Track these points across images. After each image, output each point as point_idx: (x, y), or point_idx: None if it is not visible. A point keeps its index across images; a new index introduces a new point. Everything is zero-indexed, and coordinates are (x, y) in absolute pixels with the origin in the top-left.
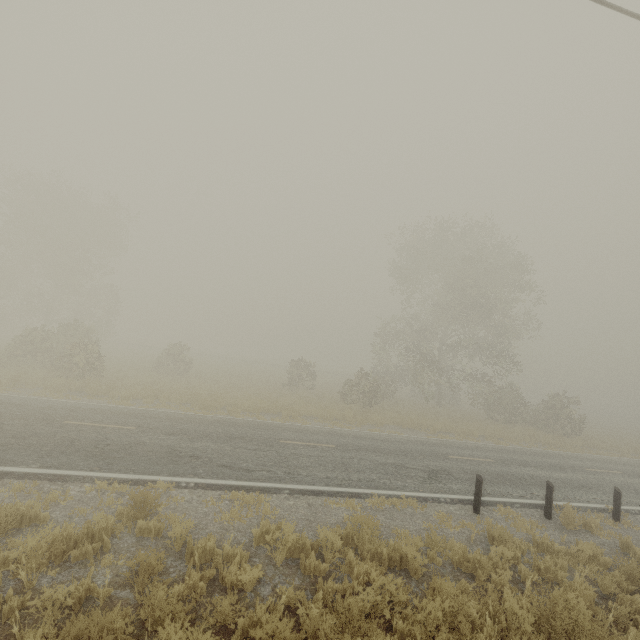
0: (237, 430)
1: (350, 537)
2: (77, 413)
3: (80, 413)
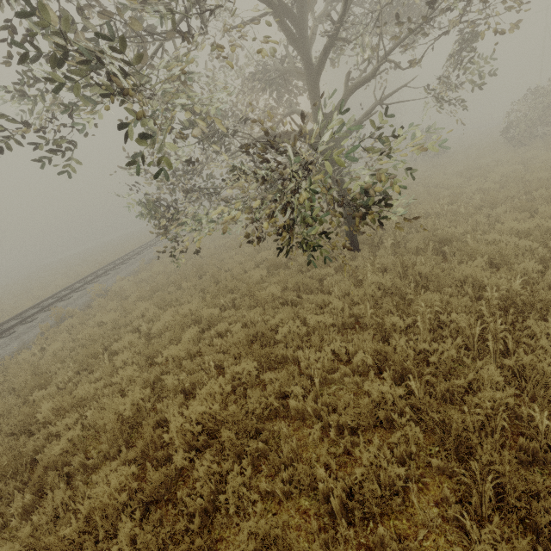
0: None
1: None
2: None
3: None
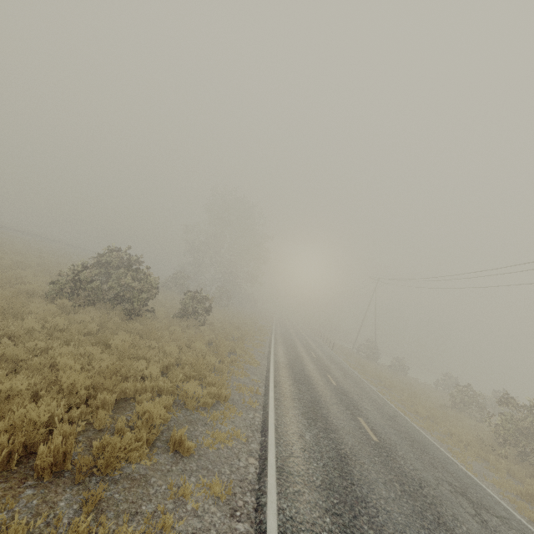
0: (298, 342)
1: (358, 361)
2: (301, 352)
3: (300, 352)
